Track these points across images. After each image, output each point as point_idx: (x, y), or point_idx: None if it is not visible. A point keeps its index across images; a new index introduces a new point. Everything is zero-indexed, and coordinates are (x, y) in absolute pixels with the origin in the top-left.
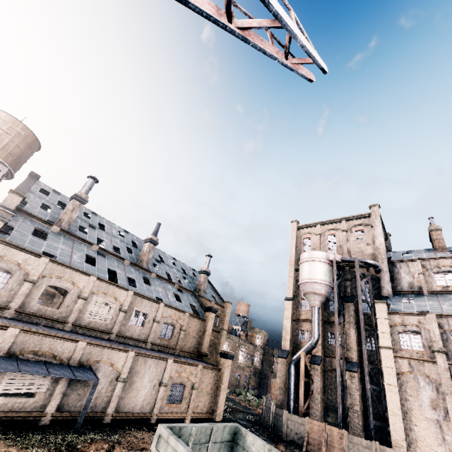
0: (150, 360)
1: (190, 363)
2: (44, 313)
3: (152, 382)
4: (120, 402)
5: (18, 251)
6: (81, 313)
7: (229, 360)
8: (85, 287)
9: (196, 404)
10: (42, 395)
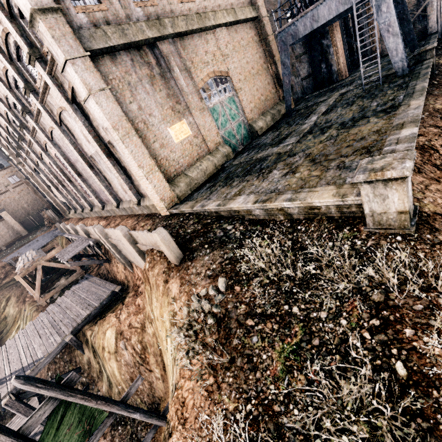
0: None
1: None
2: None
3: None
4: None
5: None
6: None
7: (3, 213)
8: None
9: (4, 240)
10: None
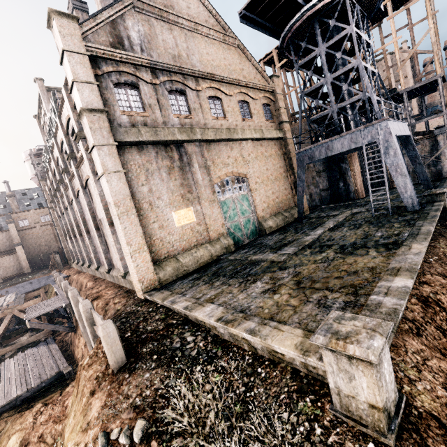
0: None
1: None
2: None
3: None
4: None
5: None
6: None
7: (18, 246)
8: None
9: (5, 273)
10: None
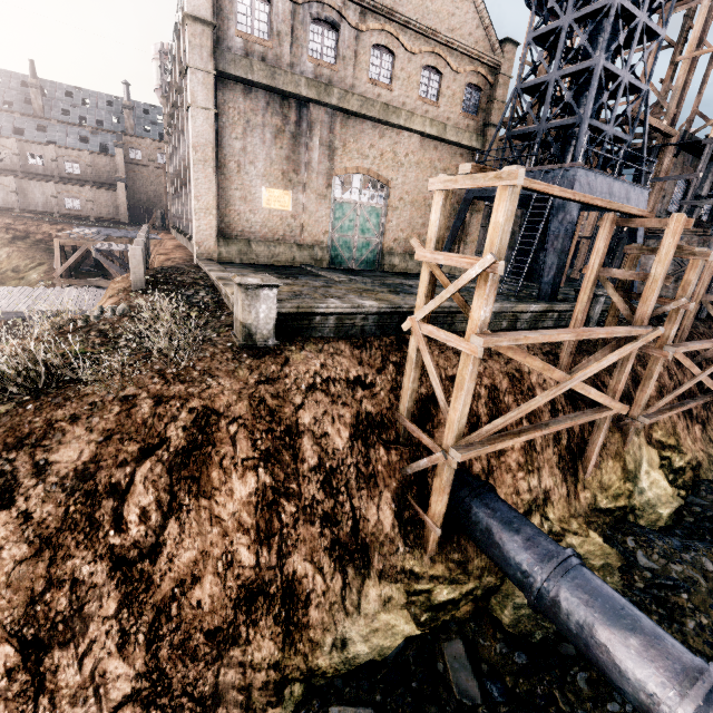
0: (33, 182)
1: (75, 185)
2: None
3: (44, 195)
4: (24, 205)
5: None
6: None
7: (121, 183)
8: None
9: (99, 212)
10: None
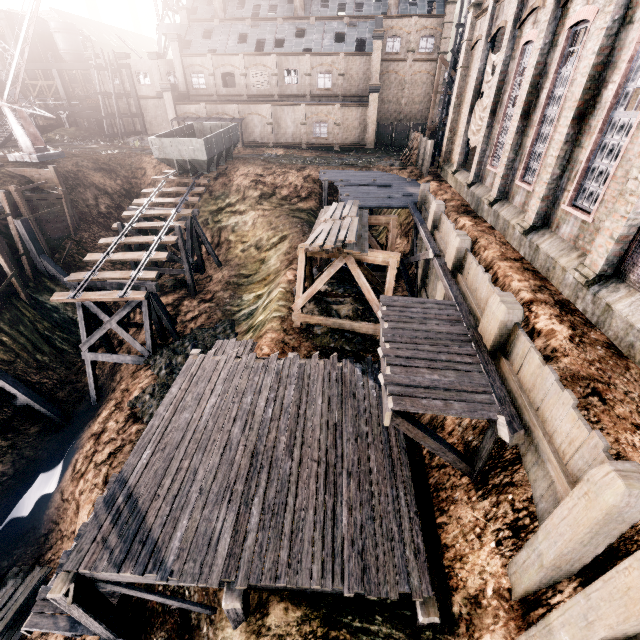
0: (286, 108)
1: (324, 105)
2: (230, 93)
3: (294, 123)
4: (276, 137)
5: (195, 57)
6: (249, 87)
7: (374, 94)
8: (240, 66)
9: (344, 137)
10: None
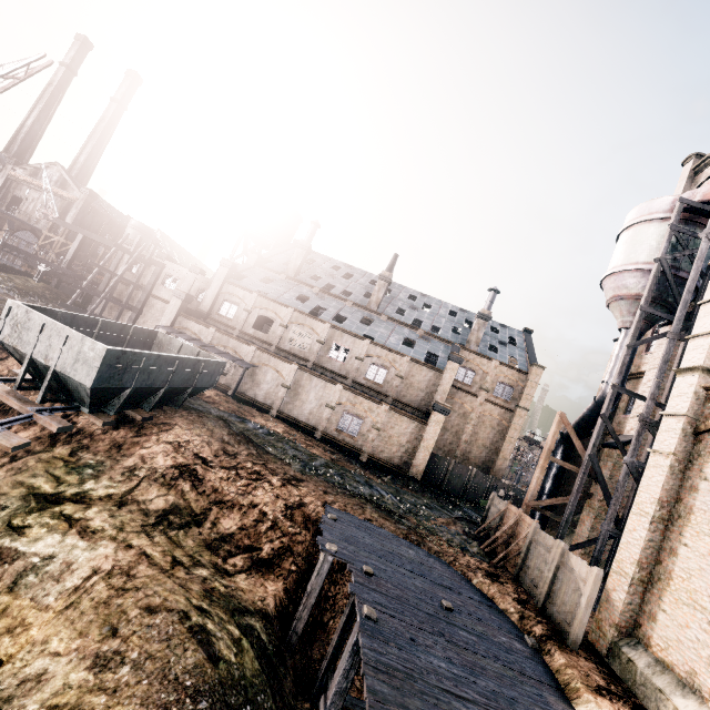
0: (316, 379)
1: (368, 397)
2: (258, 336)
3: (318, 401)
4: (286, 406)
5: (240, 289)
6: (284, 340)
7: (439, 414)
8: (284, 317)
9: (380, 448)
10: (230, 376)
